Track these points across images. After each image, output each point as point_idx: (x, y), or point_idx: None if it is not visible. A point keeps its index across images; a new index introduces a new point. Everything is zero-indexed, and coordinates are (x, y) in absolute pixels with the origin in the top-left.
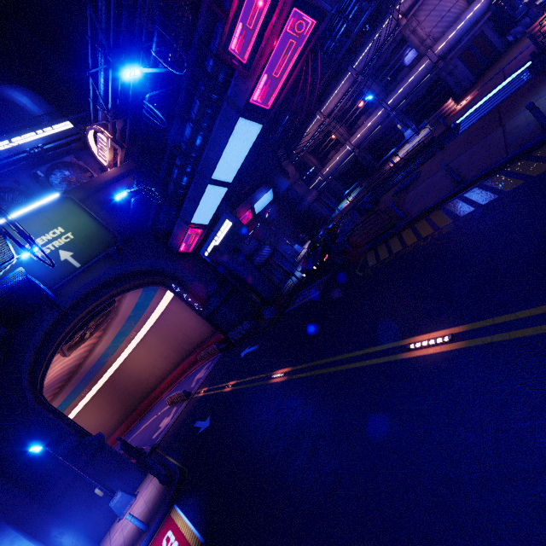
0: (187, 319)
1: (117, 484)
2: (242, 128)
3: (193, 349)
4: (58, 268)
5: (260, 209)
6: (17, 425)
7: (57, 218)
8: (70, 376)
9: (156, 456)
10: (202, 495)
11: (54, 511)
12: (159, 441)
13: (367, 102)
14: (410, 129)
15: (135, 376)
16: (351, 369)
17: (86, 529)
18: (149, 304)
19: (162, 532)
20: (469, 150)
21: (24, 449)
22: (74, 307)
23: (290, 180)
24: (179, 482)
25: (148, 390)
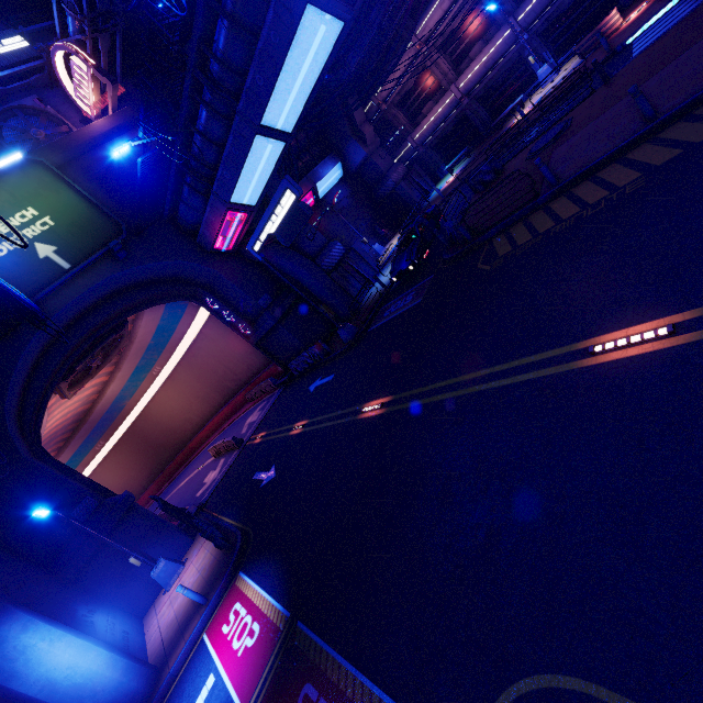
0: (229, 347)
1: (157, 551)
2: (311, 27)
3: (239, 387)
4: (37, 269)
5: (325, 191)
6: (10, 485)
7: (24, 194)
8: (76, 426)
9: (205, 517)
10: (278, 559)
11: (78, 586)
12: (207, 499)
13: (485, 19)
14: (547, 63)
15: (164, 424)
16: (491, 390)
17: (123, 604)
18: (176, 327)
19: (227, 605)
20: (660, 73)
21: (25, 514)
22: (69, 328)
23: (367, 147)
24: (242, 545)
25: (184, 440)
